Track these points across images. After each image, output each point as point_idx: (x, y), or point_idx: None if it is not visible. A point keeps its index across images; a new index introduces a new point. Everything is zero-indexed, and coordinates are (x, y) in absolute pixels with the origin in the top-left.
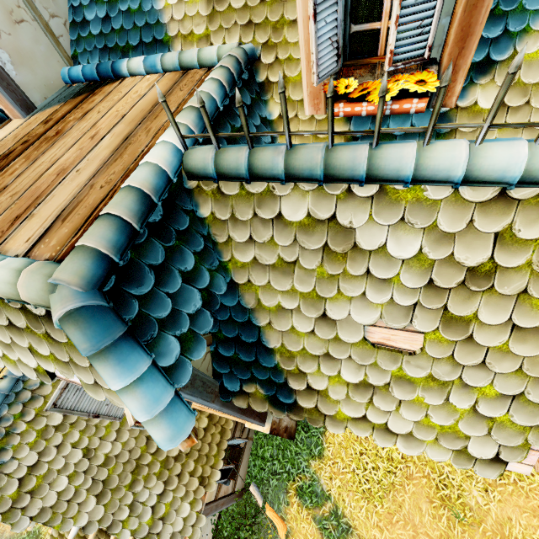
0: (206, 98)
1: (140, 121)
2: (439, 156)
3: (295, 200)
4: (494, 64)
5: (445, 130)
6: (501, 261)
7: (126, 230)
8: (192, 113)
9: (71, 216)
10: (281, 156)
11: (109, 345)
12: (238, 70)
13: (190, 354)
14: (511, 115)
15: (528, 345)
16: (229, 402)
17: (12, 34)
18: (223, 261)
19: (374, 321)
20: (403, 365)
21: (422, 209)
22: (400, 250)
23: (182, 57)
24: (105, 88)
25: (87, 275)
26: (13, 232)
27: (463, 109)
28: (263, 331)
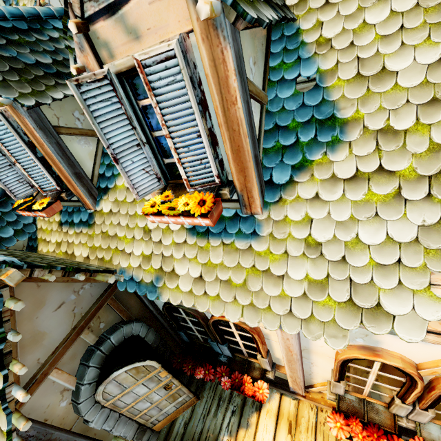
0: None
1: None
2: None
3: None
4: (109, 189)
5: (91, 222)
6: None
7: None
8: None
9: None
10: None
11: None
12: None
13: None
14: (114, 217)
15: None
16: None
17: None
18: None
19: None
20: None
21: None
22: None
23: None
24: None
25: None
26: None
27: (98, 212)
28: None
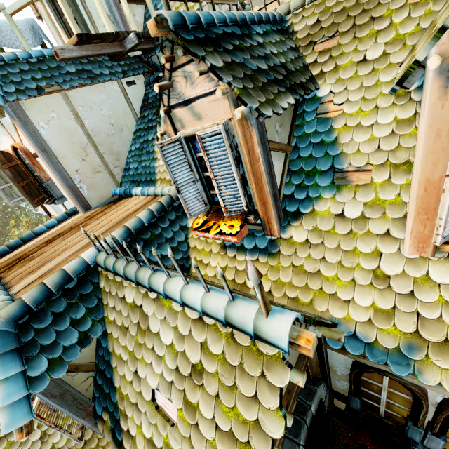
0: (136, 221)
1: (113, 225)
2: (171, 286)
3: (129, 290)
4: (302, 214)
5: (273, 251)
6: (205, 365)
7: (46, 292)
8: (122, 229)
9: (45, 276)
10: (123, 266)
11: (1, 354)
12: (170, 202)
13: (52, 373)
14: (313, 249)
15: (225, 448)
16: (96, 423)
17: (92, 177)
18: (104, 316)
19: (156, 386)
20: (168, 433)
21: (172, 314)
22: (165, 338)
23: (155, 190)
24: (121, 201)
25: (11, 314)
26: (23, 279)
27: (284, 240)
28: (113, 371)
